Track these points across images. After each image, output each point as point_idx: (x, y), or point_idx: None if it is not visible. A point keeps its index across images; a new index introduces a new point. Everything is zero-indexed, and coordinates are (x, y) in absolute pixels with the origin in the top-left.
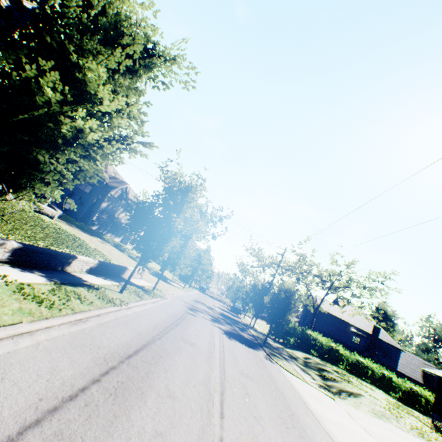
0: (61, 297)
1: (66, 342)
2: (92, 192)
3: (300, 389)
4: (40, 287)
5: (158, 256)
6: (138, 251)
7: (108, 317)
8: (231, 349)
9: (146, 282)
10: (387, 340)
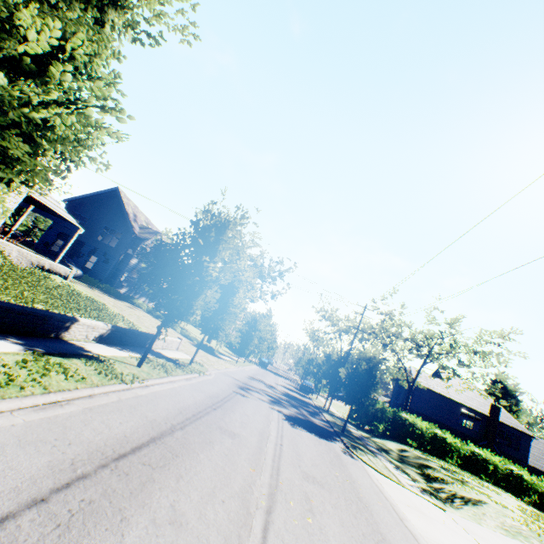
0: (34, 371)
1: (11, 437)
2: (118, 246)
3: (393, 498)
4: (2, 357)
5: (187, 315)
6: None
7: (106, 398)
8: (293, 441)
9: (183, 355)
10: (510, 423)
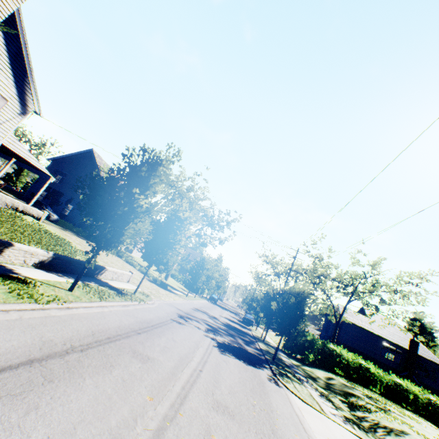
0: None
1: None
2: None
3: (313, 429)
4: None
5: (116, 242)
6: None
7: (0, 316)
8: (216, 367)
9: (133, 286)
10: (428, 356)
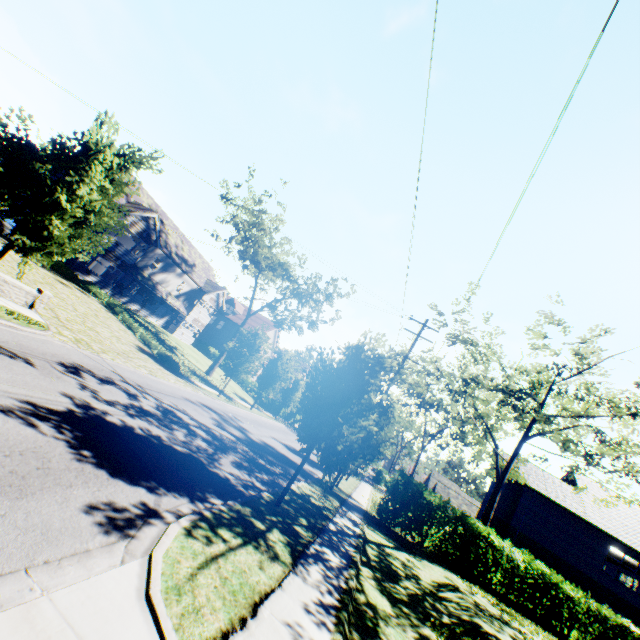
0: None
1: None
2: None
3: None
4: None
5: None
6: (204, 353)
7: None
8: None
9: (23, 310)
10: None
